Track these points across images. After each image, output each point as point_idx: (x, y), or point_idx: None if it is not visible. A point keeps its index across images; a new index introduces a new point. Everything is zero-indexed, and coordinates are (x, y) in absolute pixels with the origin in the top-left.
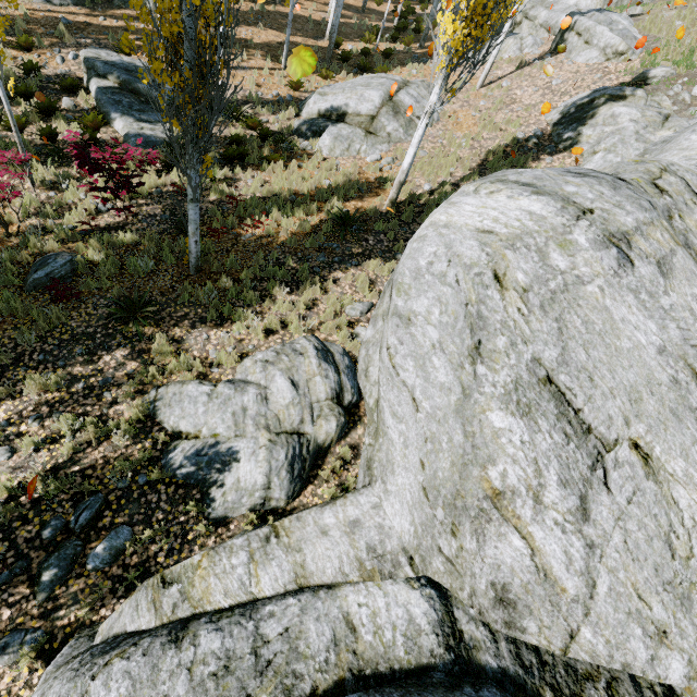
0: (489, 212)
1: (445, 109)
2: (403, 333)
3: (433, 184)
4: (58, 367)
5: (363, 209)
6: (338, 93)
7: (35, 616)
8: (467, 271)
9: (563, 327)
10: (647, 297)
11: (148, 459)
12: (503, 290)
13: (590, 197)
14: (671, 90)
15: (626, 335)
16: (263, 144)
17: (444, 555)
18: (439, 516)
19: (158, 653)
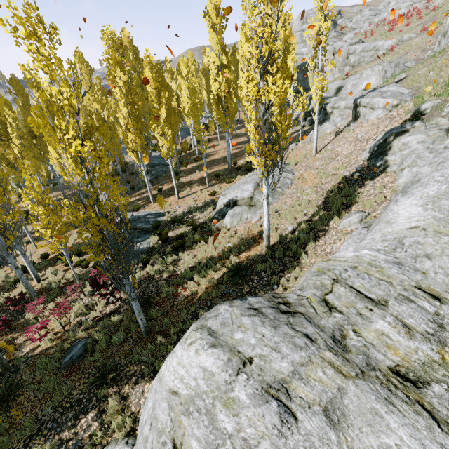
0: (179, 371)
1: (295, 175)
2: None
3: (294, 225)
4: (56, 433)
5: (250, 256)
6: (231, 192)
7: None
8: (158, 438)
9: None
10: None
11: None
12: None
13: (252, 342)
14: (443, 112)
15: None
16: (195, 232)
17: None
18: None
19: None
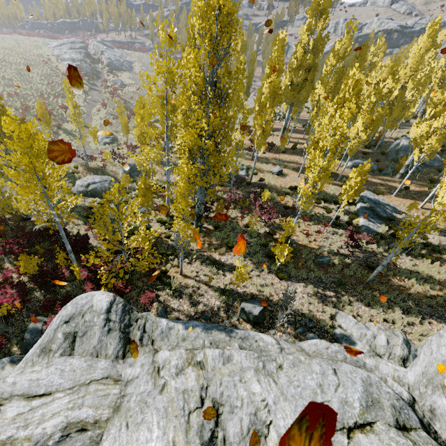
0: None
1: None
2: (437, 338)
3: None
4: (315, 286)
5: None
6: None
7: (293, 335)
8: None
9: None
10: None
11: (329, 325)
12: None
13: None
14: None
15: None
16: (423, 247)
17: (420, 391)
18: (423, 381)
19: (344, 350)
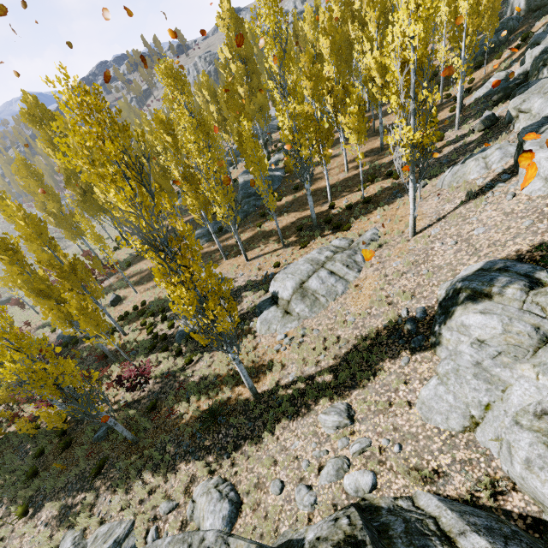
0: None
1: (360, 274)
2: None
3: (297, 374)
4: (68, 495)
5: (240, 396)
6: (278, 281)
7: None
8: None
9: None
10: None
11: None
12: None
13: None
14: None
15: None
16: None
17: None
18: None
19: None
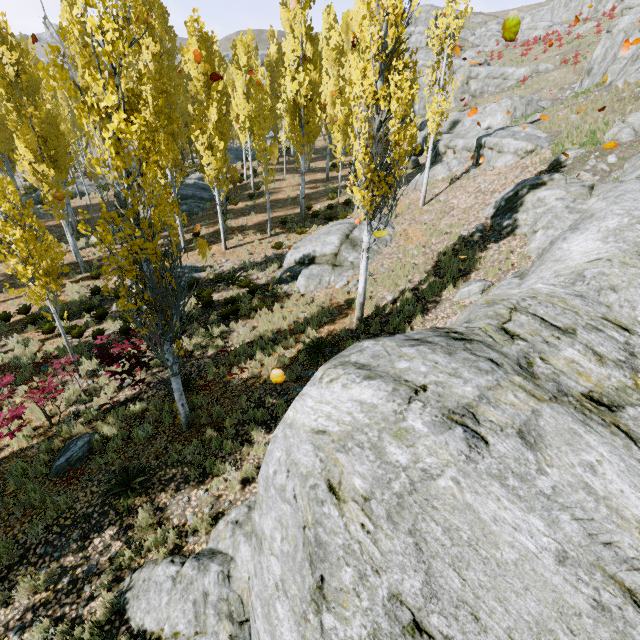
0: (323, 408)
1: (396, 230)
2: (257, 561)
3: (395, 293)
4: (53, 559)
5: (335, 331)
6: (306, 244)
7: None
8: (303, 483)
9: (421, 541)
10: (517, 482)
11: None
12: (341, 503)
13: (423, 370)
14: (586, 166)
15: (506, 541)
16: (253, 296)
17: None
18: None
19: None
